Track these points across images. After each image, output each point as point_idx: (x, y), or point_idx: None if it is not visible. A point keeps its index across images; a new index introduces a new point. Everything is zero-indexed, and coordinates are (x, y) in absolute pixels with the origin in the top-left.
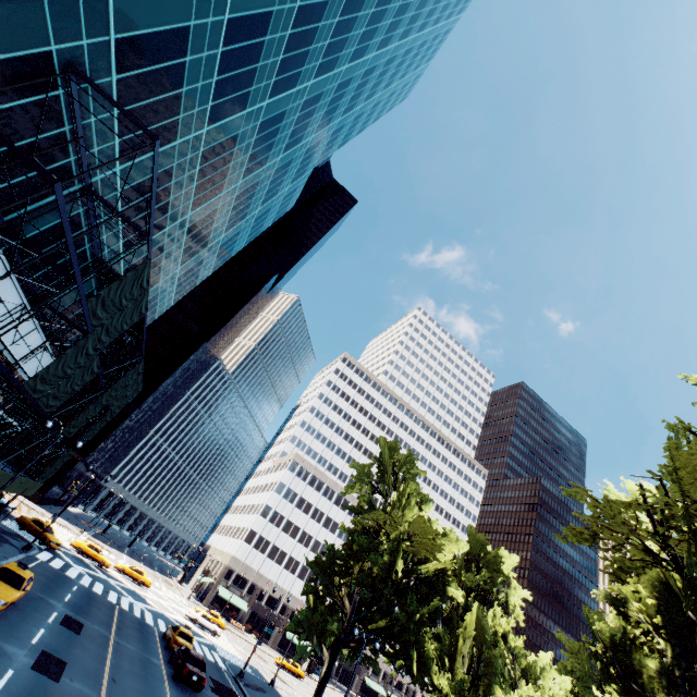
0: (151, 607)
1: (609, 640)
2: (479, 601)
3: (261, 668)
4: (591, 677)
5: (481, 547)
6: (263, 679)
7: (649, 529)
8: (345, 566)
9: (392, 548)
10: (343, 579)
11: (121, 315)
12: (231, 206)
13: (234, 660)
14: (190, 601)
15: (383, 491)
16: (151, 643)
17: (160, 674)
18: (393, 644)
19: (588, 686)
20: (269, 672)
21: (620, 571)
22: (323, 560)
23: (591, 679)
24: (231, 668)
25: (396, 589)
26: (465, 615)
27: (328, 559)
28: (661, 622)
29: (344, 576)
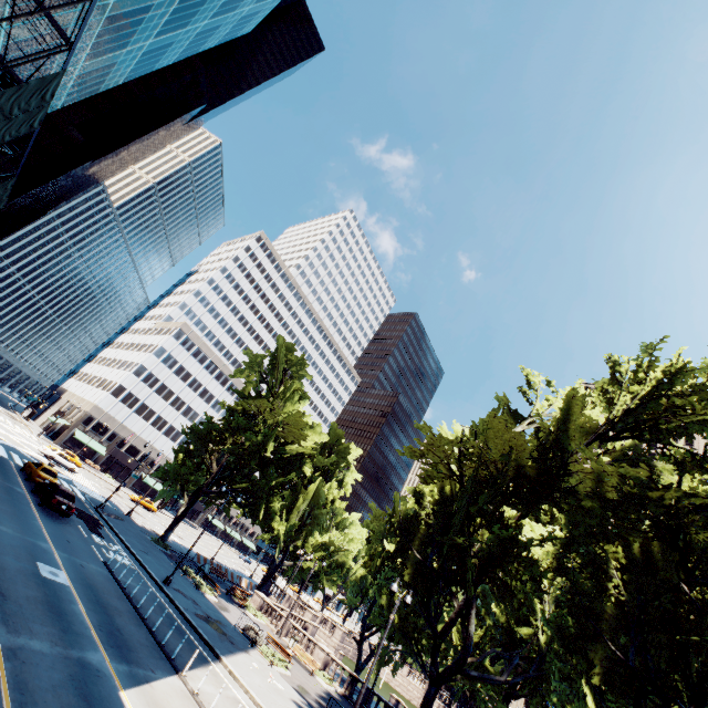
0: (1, 440)
1: (404, 515)
2: (323, 477)
3: (118, 502)
4: (383, 532)
5: (338, 440)
6: (120, 510)
7: (456, 456)
8: (221, 438)
9: (268, 432)
10: (216, 447)
11: (6, 124)
12: (172, 6)
13: (93, 494)
14: (40, 438)
15: (270, 383)
16: (11, 474)
17: (26, 501)
18: (248, 498)
19: (379, 537)
20: (125, 506)
21: (428, 478)
22: (201, 429)
23: (383, 533)
24: (91, 500)
25: (261, 461)
26: (310, 485)
27: (206, 429)
28: (438, 509)
29: (218, 445)
